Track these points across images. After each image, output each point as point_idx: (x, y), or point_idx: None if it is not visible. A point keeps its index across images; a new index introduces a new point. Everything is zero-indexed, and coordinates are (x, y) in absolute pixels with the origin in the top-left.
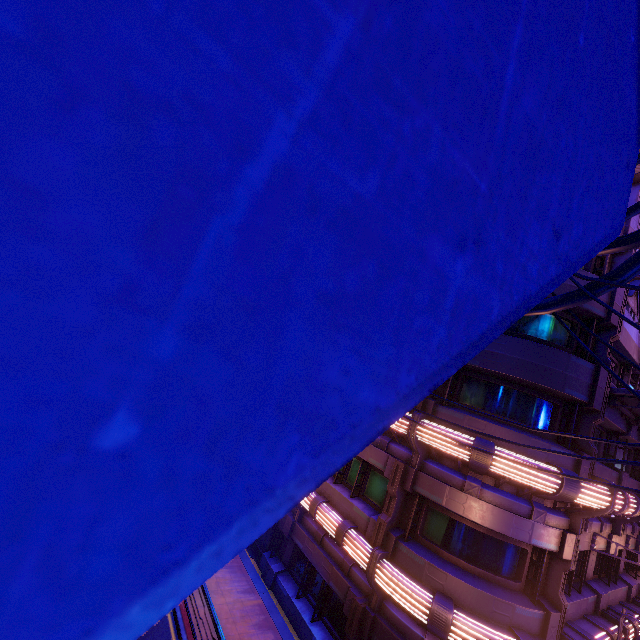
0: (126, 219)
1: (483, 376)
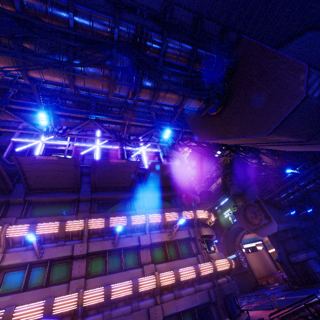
0: None
1: (191, 198)
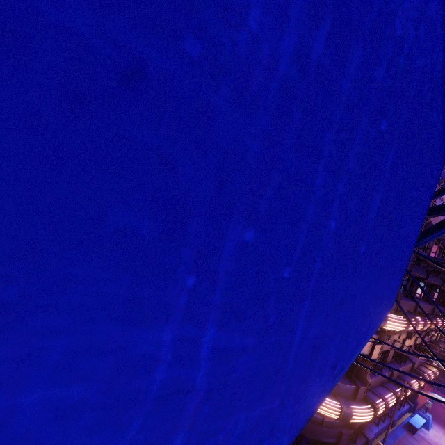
0: None
1: None
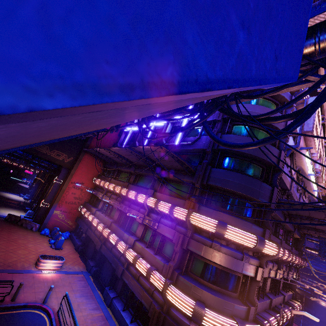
0: None
1: (222, 191)
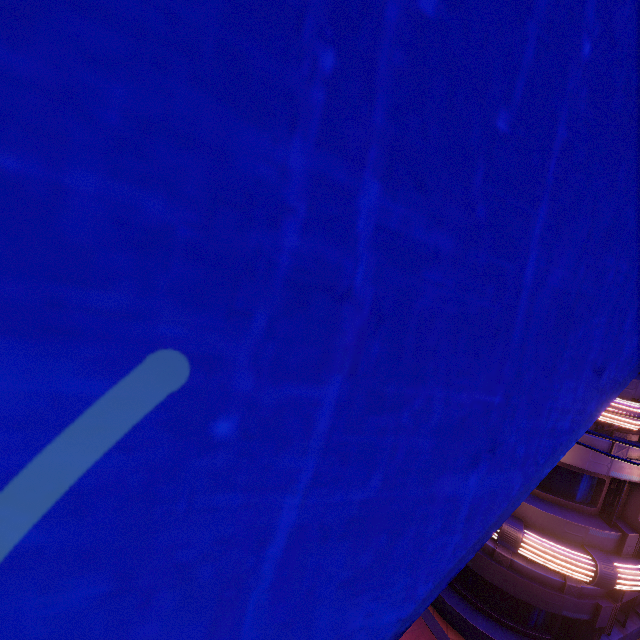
0: (196, 632)
1: None
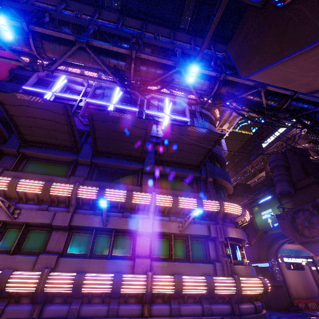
0: None
1: (220, 184)
